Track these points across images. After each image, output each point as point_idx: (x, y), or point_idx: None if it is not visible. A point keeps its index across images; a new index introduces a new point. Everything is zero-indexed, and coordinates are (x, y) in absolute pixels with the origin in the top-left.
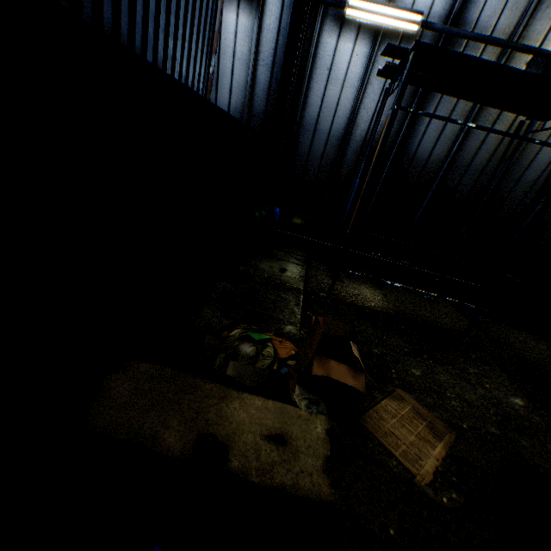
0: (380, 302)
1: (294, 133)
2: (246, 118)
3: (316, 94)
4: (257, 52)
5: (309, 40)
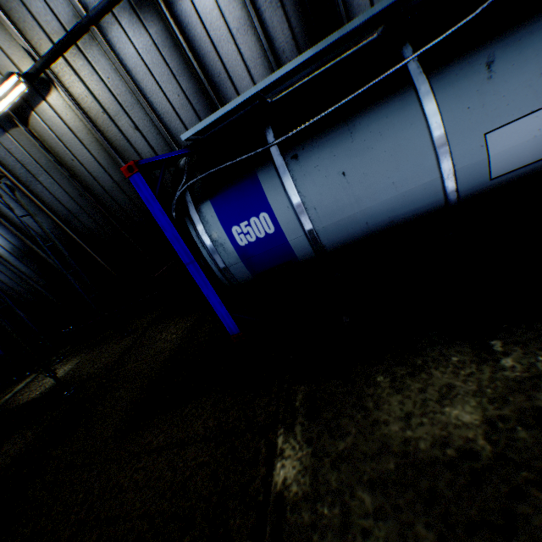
0: (54, 382)
1: None
2: None
3: None
4: None
5: None
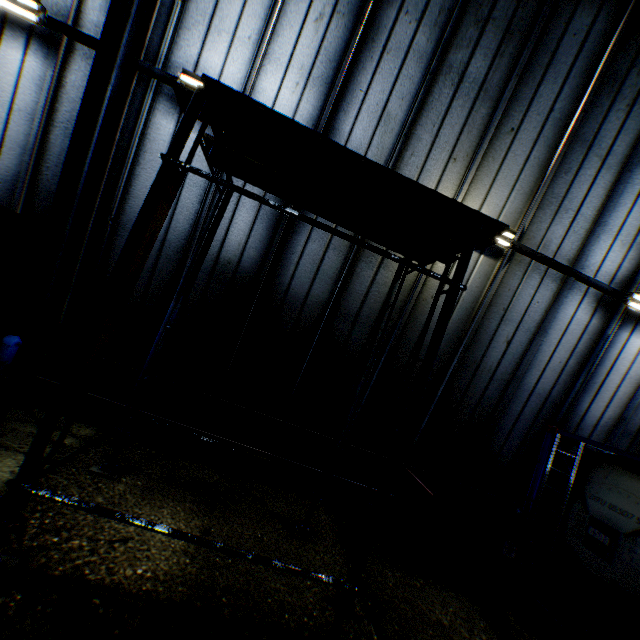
0: (173, 557)
1: (108, 230)
2: (25, 193)
3: (145, 183)
4: (54, 109)
5: (136, 114)
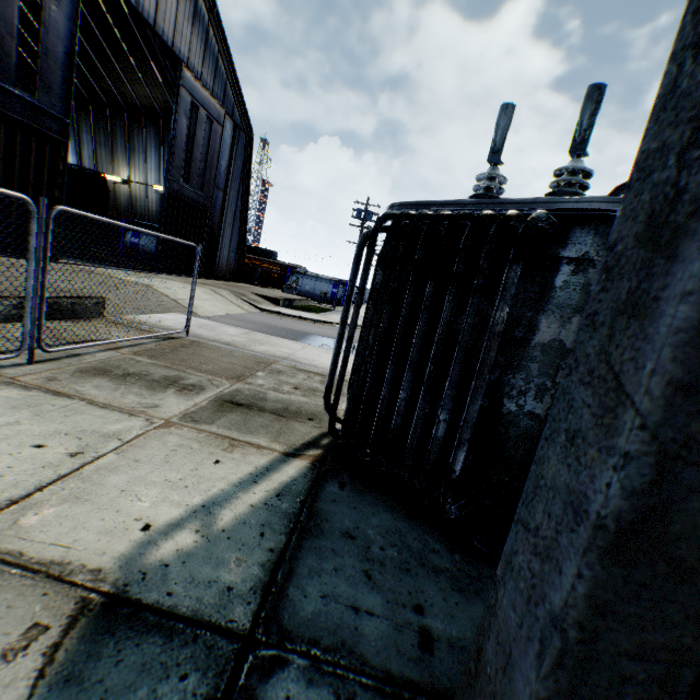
0: None
1: None
2: None
3: None
4: None
5: None
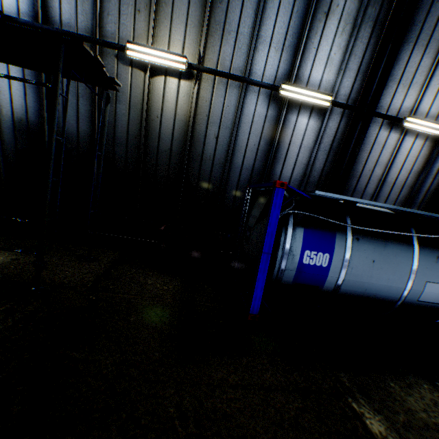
0: None
1: None
2: None
3: None
4: None
5: None
